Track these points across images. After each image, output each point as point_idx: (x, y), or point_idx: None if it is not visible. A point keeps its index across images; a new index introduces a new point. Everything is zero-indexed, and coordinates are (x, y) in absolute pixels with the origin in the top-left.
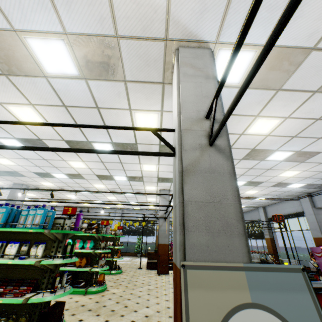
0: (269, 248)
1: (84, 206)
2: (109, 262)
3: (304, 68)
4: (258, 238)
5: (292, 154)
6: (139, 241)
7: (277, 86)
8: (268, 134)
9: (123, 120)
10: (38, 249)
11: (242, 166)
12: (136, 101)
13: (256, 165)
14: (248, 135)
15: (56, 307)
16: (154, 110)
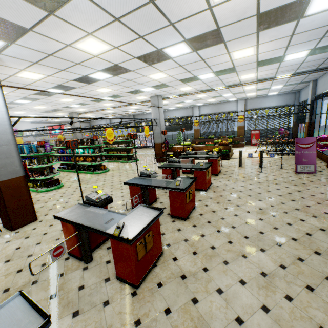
0: (305, 134)
1: (131, 114)
2: (129, 156)
3: (1, 14)
4: (303, 122)
5: (187, 44)
6: (178, 136)
7: (23, 29)
8: (113, 47)
9: (23, 80)
10: (35, 161)
11: (168, 68)
12: (3, 72)
13: (179, 63)
14: (102, 54)
15: (51, 180)
16: (19, 71)
